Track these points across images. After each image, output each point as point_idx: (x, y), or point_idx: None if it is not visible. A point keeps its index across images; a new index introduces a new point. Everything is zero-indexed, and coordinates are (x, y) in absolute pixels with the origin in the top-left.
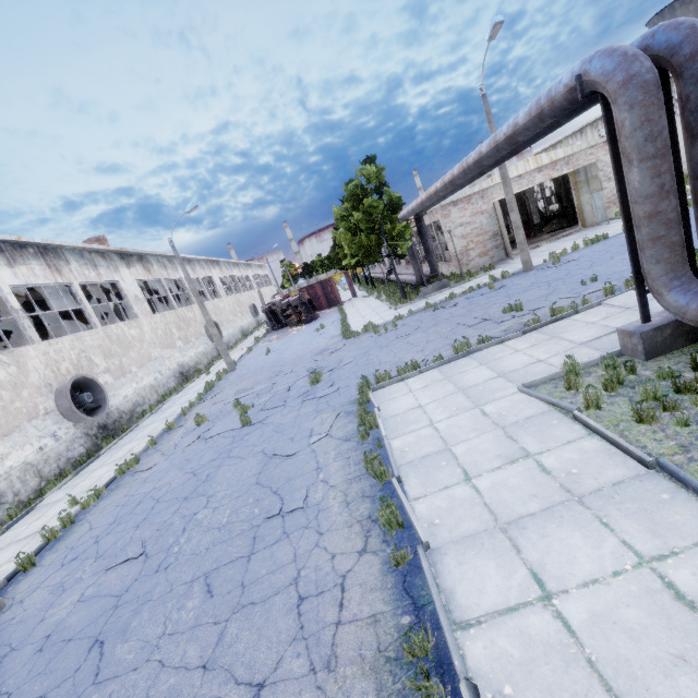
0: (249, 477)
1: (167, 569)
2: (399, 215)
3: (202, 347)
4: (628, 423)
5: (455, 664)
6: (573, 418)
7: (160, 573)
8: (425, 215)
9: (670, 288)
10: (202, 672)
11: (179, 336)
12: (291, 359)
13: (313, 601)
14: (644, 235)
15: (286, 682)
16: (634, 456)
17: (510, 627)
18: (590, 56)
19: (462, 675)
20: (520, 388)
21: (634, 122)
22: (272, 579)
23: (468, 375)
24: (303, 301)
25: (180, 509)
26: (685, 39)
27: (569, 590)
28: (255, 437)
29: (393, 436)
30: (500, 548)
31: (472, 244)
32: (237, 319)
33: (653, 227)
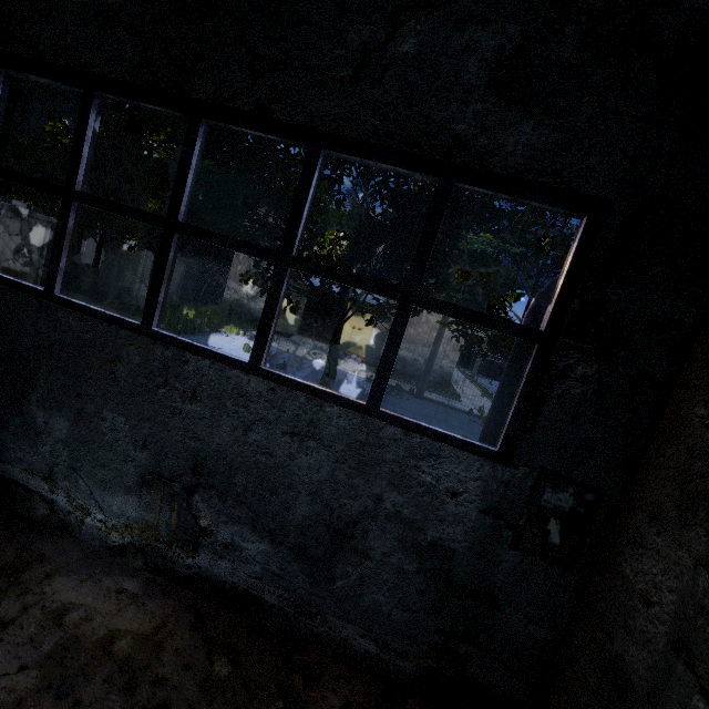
0: None
1: None
2: None
3: None
4: None
5: None
6: None
7: None
8: None
9: None
10: None
11: None
12: None
13: None
14: None
15: None
16: None
17: None
18: None
19: None
20: None
21: None
22: None
23: None
24: (501, 367)
25: None
26: None
27: None
28: None
29: None
30: None
31: None
32: None
33: None
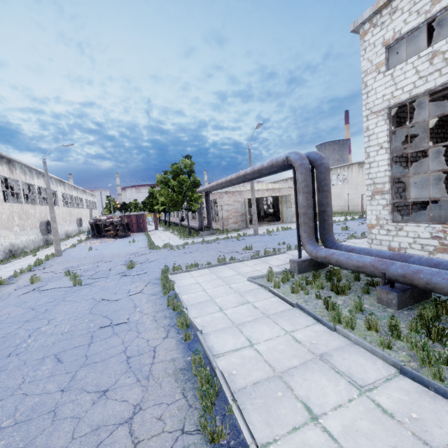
0: (83, 310)
1: (18, 354)
2: (198, 189)
3: (33, 236)
4: (289, 293)
5: (214, 365)
6: (268, 291)
7: (12, 356)
8: (210, 194)
9: (308, 243)
10: (61, 392)
11: (18, 223)
12: (110, 255)
13: (137, 357)
14: (301, 220)
15: (122, 387)
16: (289, 302)
17: (237, 355)
18: (291, 152)
19: (217, 367)
20: (248, 278)
21: (302, 179)
22: (108, 352)
23: (224, 272)
24: (123, 223)
25: (23, 326)
26: (319, 159)
27: (261, 342)
28: (86, 291)
29: (182, 294)
30: (234, 332)
31: (231, 216)
32: (65, 224)
33: (305, 218)
